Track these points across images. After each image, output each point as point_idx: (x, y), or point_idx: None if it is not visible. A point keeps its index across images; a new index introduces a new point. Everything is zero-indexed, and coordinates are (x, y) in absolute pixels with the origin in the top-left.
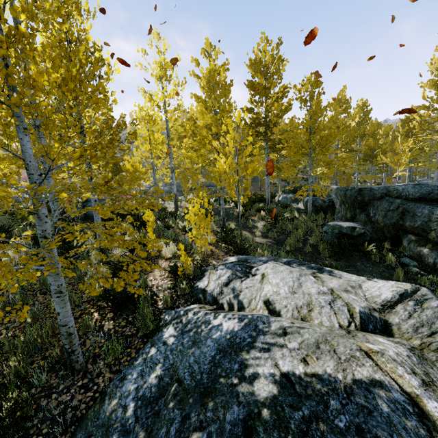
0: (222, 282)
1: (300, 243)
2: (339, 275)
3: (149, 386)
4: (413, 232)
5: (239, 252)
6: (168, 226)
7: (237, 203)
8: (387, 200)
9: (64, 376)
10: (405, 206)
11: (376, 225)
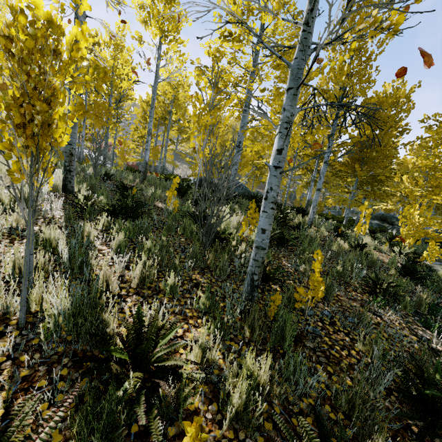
0: None
1: None
2: None
3: None
4: None
5: None
6: None
7: (328, 216)
8: None
9: None
10: None
11: None
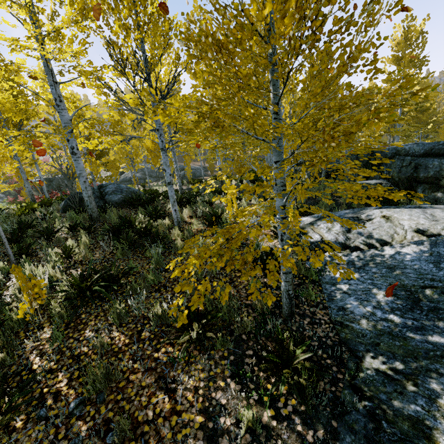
0: (339, 231)
1: (333, 203)
2: (443, 207)
3: (388, 302)
4: (426, 181)
5: (301, 215)
6: (209, 202)
7: (242, 179)
8: (398, 158)
9: (285, 321)
10: (416, 161)
11: (391, 181)
